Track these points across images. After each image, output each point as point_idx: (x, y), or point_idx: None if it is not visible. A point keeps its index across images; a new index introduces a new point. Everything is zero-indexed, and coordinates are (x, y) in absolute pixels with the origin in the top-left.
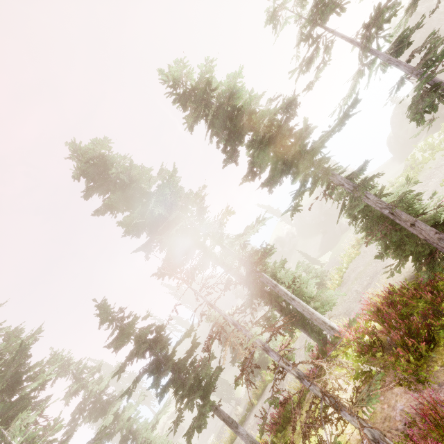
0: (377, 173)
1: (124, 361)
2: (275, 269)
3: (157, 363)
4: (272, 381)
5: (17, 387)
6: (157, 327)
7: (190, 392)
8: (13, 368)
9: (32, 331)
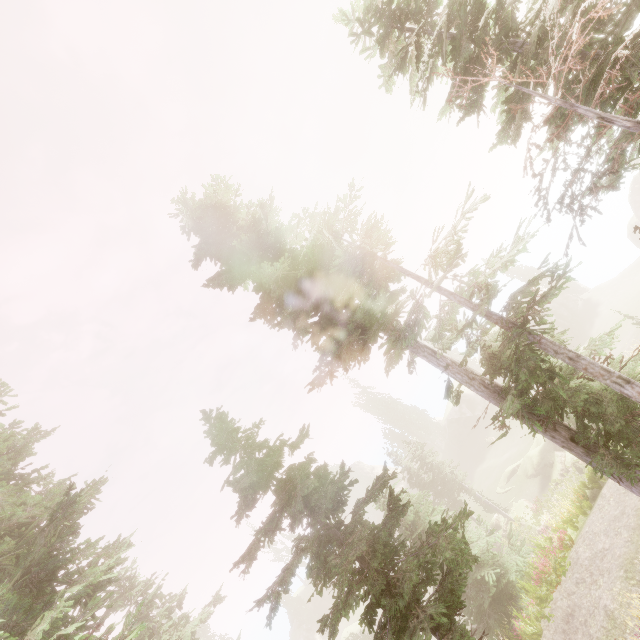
0: (621, 279)
1: (259, 530)
2: (557, 339)
3: (329, 537)
4: (541, 637)
5: (46, 589)
6: (319, 469)
7: (405, 613)
8: (47, 539)
9: (85, 490)
